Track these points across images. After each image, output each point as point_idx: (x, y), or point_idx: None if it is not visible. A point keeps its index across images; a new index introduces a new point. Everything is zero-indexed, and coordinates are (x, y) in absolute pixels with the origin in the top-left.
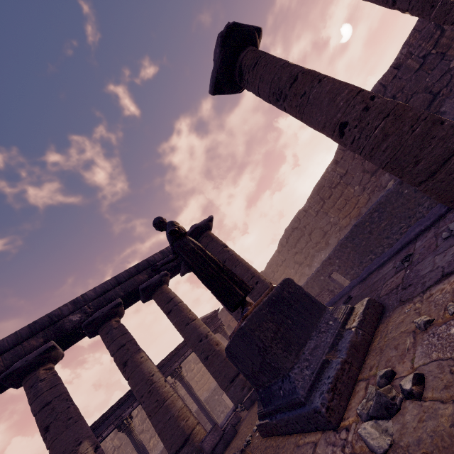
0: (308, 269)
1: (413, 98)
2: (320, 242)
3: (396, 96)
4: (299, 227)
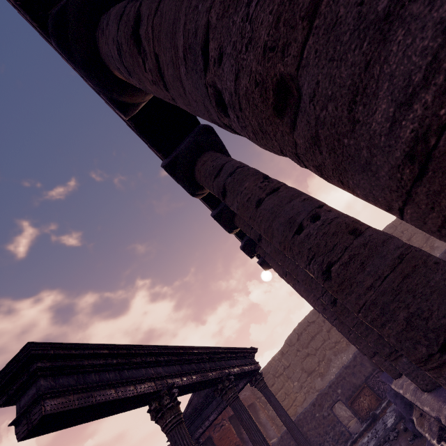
0: (320, 379)
1: (415, 235)
2: (341, 341)
3: (404, 232)
4: (318, 320)
